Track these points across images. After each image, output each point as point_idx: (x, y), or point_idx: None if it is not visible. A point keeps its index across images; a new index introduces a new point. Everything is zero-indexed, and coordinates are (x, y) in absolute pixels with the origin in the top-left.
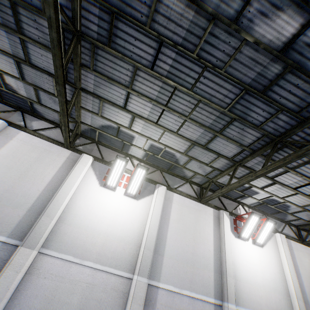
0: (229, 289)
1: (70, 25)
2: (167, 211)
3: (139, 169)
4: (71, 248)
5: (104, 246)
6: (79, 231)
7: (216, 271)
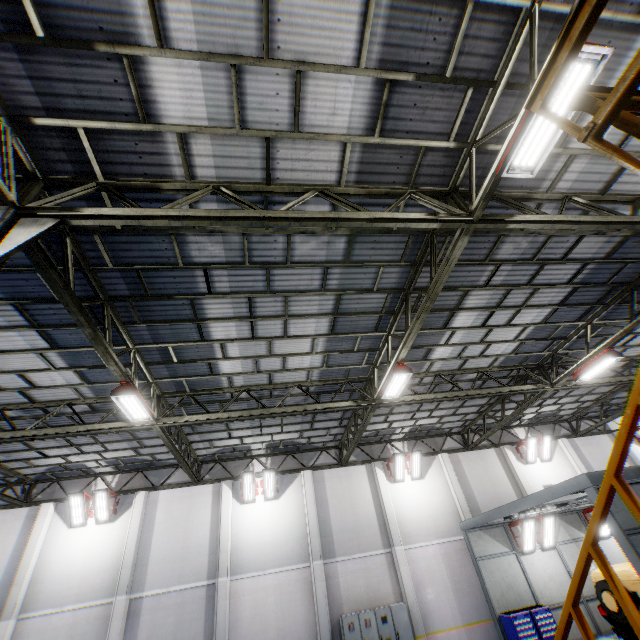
0: (222, 565)
1: None
2: (151, 517)
3: (97, 495)
4: (49, 602)
5: (82, 585)
6: (54, 584)
7: (212, 553)
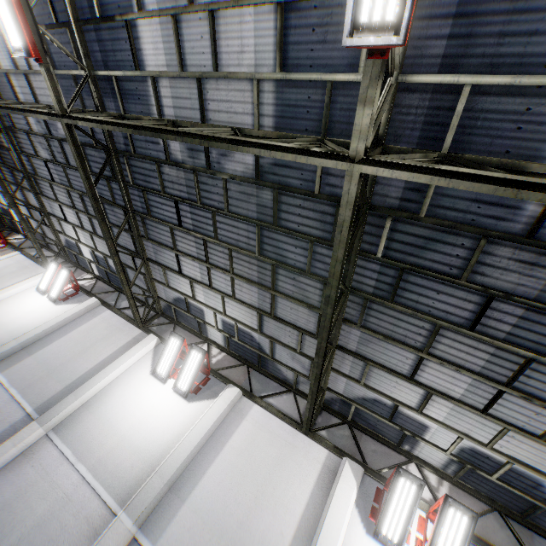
0: None
1: (119, 207)
2: (227, 431)
3: (193, 352)
4: (76, 441)
5: (111, 452)
6: (96, 423)
7: None
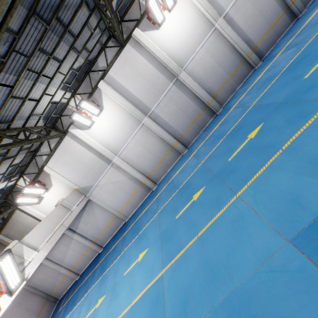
0: None
1: None
2: None
3: None
4: (187, 56)
5: (194, 39)
6: (181, 51)
7: None
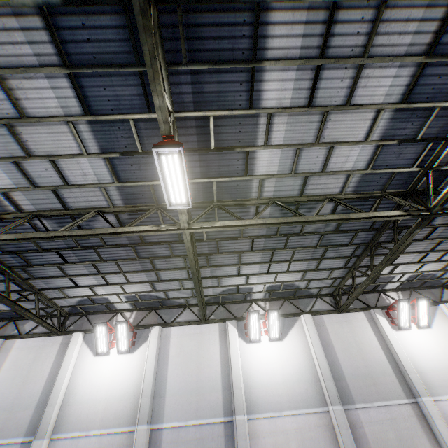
0: (237, 401)
1: None
2: (165, 350)
3: (119, 326)
4: (77, 425)
5: (106, 411)
6: (81, 407)
7: (225, 389)
